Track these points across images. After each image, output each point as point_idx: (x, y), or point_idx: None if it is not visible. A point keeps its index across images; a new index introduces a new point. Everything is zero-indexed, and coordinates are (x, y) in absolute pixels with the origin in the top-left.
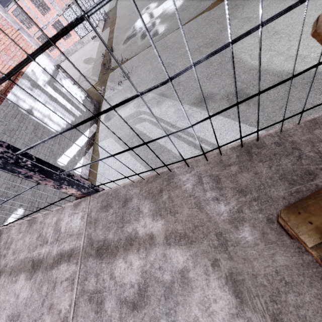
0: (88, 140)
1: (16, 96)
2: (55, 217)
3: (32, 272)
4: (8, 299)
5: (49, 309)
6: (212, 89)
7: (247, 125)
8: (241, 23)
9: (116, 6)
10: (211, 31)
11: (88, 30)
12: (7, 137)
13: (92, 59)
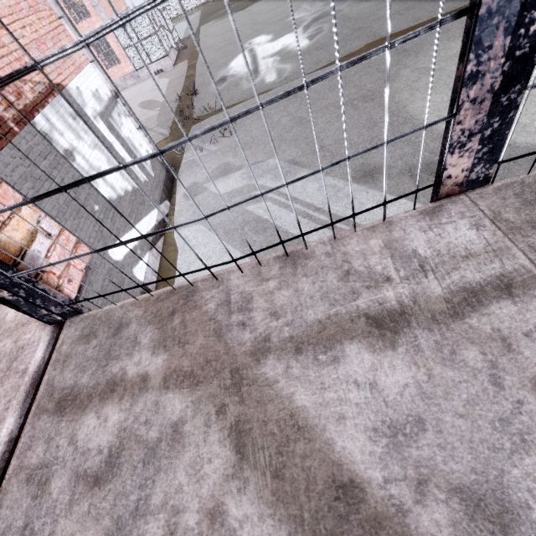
0: (157, 225)
1: (50, 122)
2: (373, 239)
3: (389, 335)
4: (338, 396)
5: (534, 389)
6: (381, 159)
7: None
8: (417, 75)
9: (198, 33)
10: (369, 81)
11: (151, 59)
12: (29, 188)
13: (157, 102)
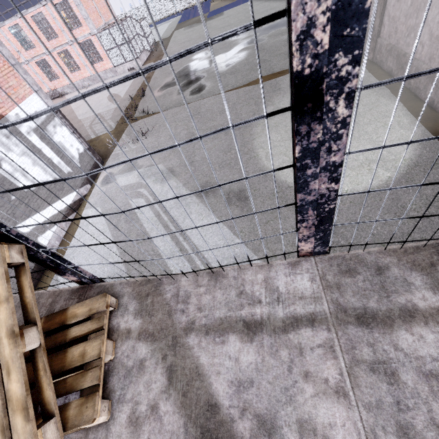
0: (72, 204)
1: None
2: None
3: None
4: None
5: None
6: (219, 180)
7: (232, 232)
8: None
9: (170, 37)
10: (245, 111)
11: (126, 59)
12: None
13: (119, 97)
